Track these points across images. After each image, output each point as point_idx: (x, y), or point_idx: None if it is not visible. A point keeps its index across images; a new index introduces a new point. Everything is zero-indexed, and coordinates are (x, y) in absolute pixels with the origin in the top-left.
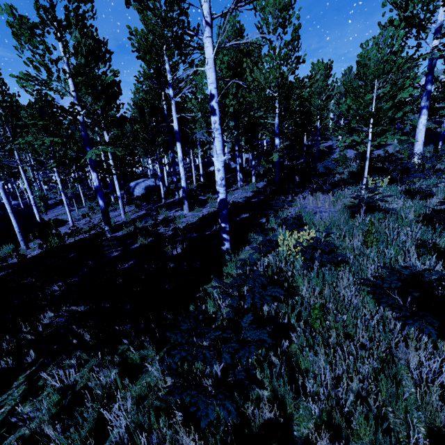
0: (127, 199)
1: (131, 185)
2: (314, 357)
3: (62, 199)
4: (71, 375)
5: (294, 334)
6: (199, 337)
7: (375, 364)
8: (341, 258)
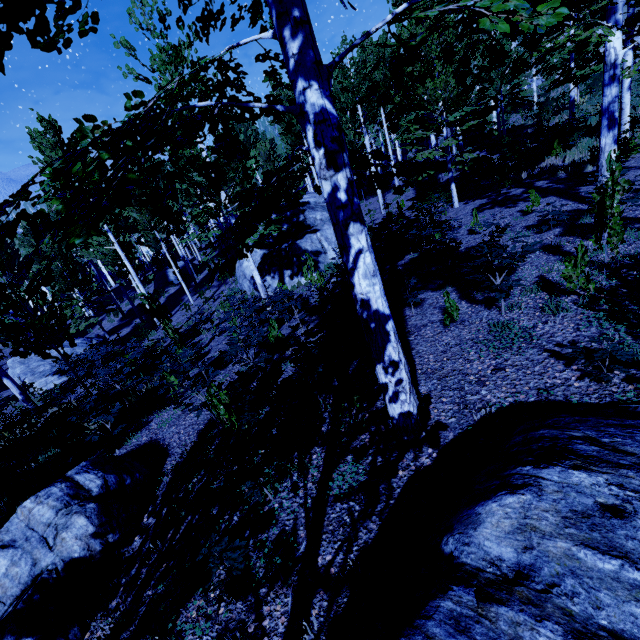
0: None
1: None
2: None
3: None
4: None
5: None
6: None
7: None
8: None
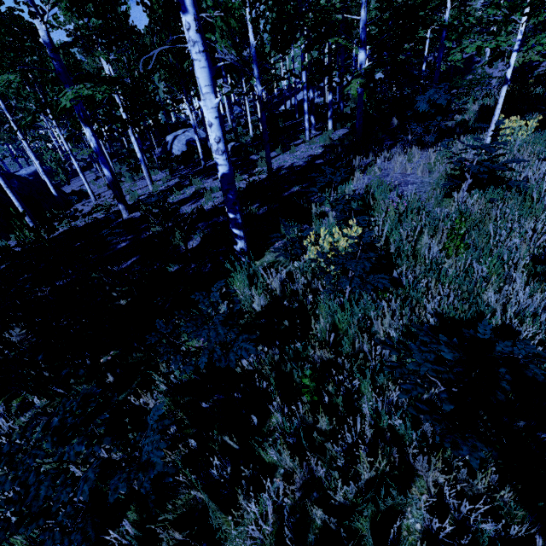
0: (163, 160)
1: (168, 139)
2: (278, 456)
3: (90, 162)
4: (1, 424)
5: (271, 407)
6: (64, 445)
7: (368, 480)
8: (394, 276)
